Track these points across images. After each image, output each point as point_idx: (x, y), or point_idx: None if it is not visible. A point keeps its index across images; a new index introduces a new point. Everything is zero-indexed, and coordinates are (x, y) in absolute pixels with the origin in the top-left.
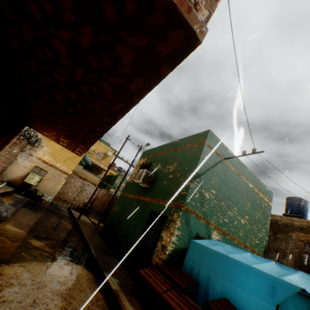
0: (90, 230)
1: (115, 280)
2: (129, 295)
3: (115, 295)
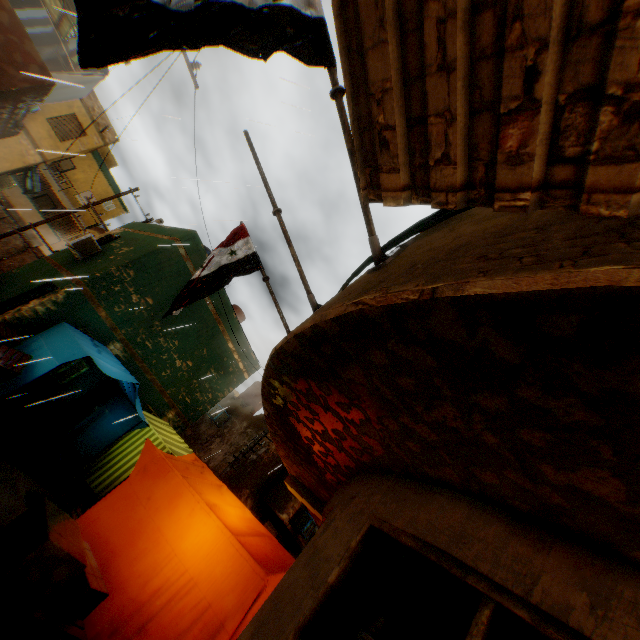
0: None
1: None
2: None
3: None
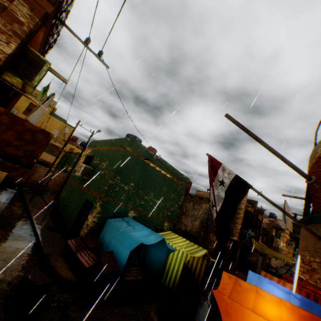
0: (41, 212)
1: (50, 248)
2: (58, 255)
3: (46, 256)
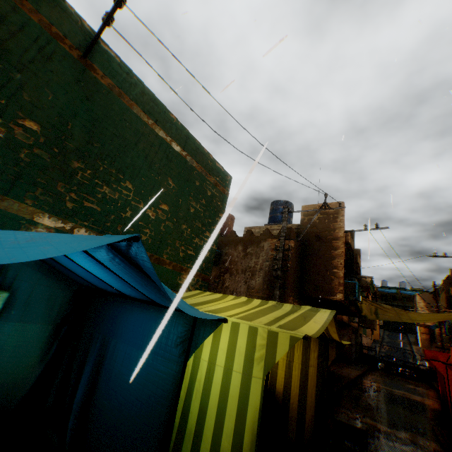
0: None
1: None
2: None
3: None
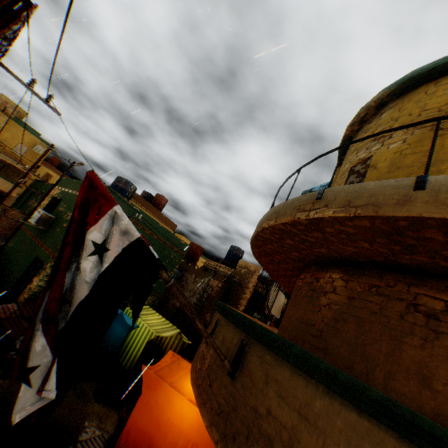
0: None
1: None
2: None
3: None
